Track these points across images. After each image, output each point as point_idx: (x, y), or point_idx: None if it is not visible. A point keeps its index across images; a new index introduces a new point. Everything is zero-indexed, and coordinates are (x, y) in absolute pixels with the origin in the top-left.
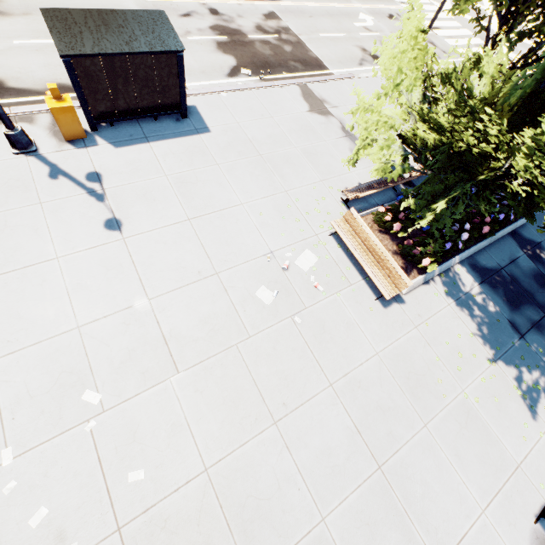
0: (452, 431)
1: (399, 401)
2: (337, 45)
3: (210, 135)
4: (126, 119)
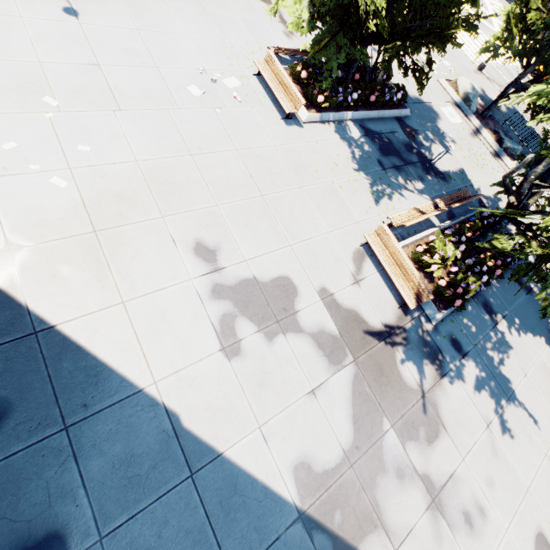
0: (318, 195)
1: (285, 172)
2: None
3: None
4: None
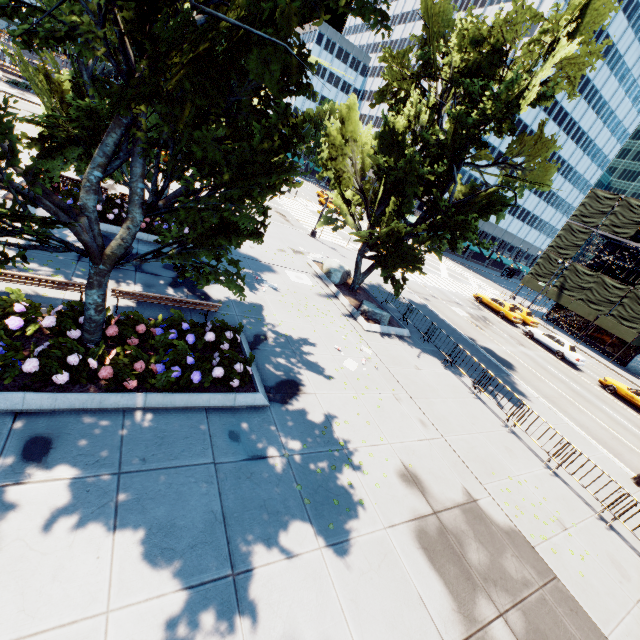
0: None
1: None
2: None
3: None
4: None
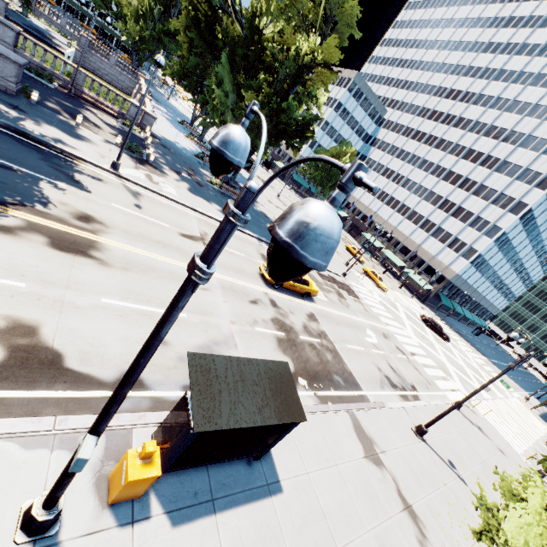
0: None
1: None
2: (361, 359)
3: (283, 499)
4: (198, 465)
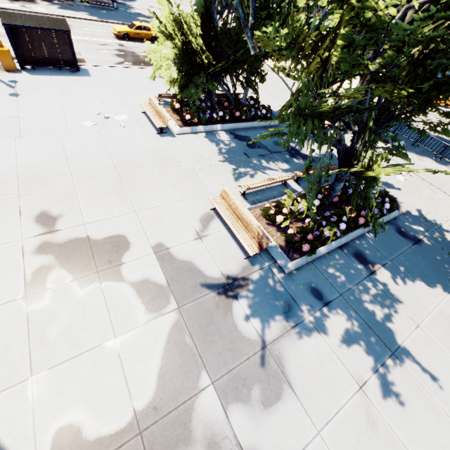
0: (176, 177)
1: (149, 164)
2: None
3: (90, 78)
4: (42, 66)
